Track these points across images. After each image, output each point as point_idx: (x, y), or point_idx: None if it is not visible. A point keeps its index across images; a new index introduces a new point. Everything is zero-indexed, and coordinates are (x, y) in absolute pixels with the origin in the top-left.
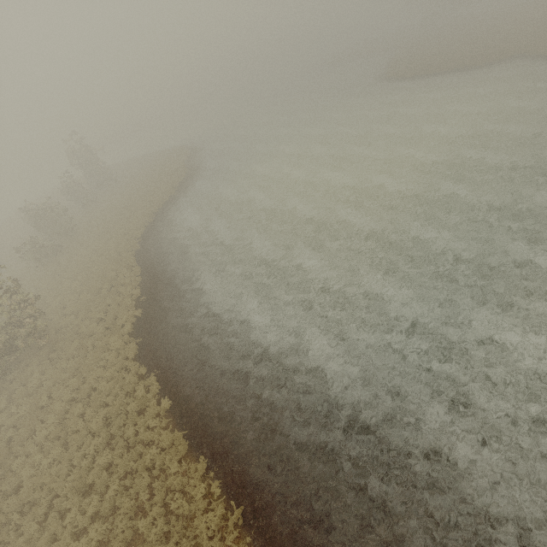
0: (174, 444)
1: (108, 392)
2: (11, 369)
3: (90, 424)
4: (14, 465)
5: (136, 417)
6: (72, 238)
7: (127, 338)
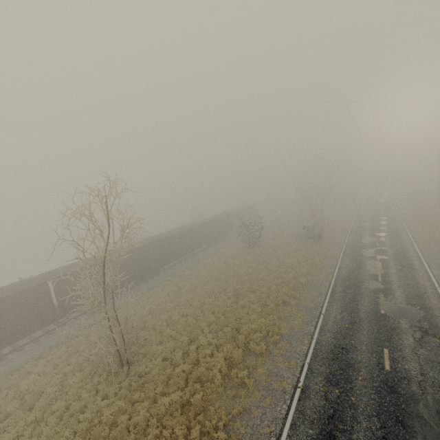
0: None
1: None
2: None
3: None
4: None
5: None
6: None
7: None
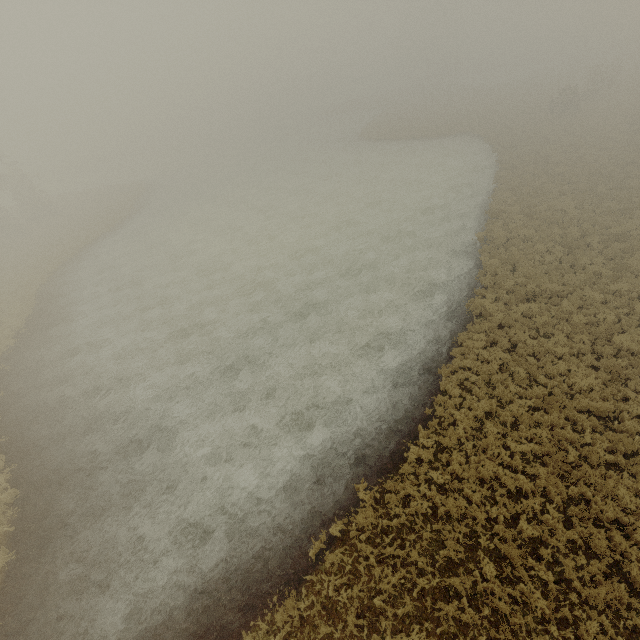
0: None
1: None
2: None
3: None
4: None
5: None
6: None
7: None
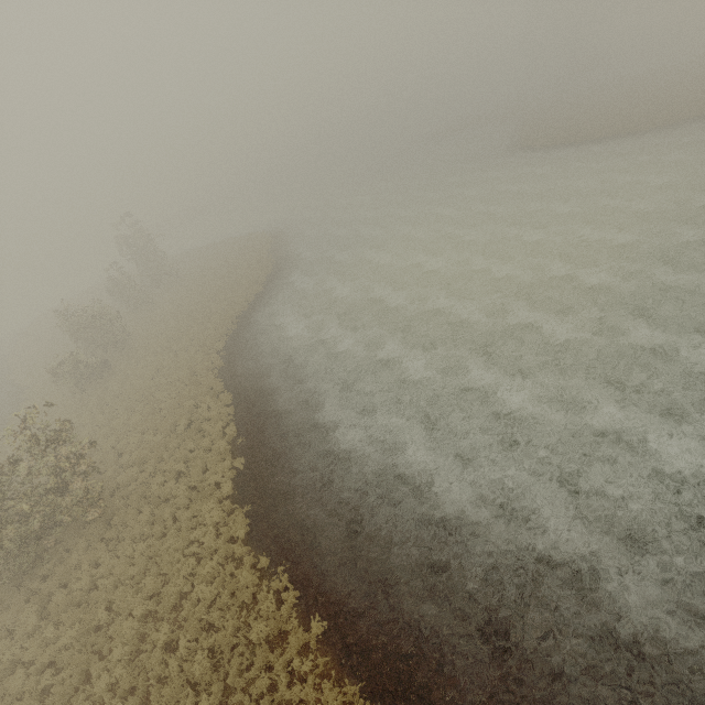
0: None
1: (208, 602)
2: (44, 558)
3: (187, 665)
4: None
5: (269, 653)
6: (122, 352)
7: (228, 506)
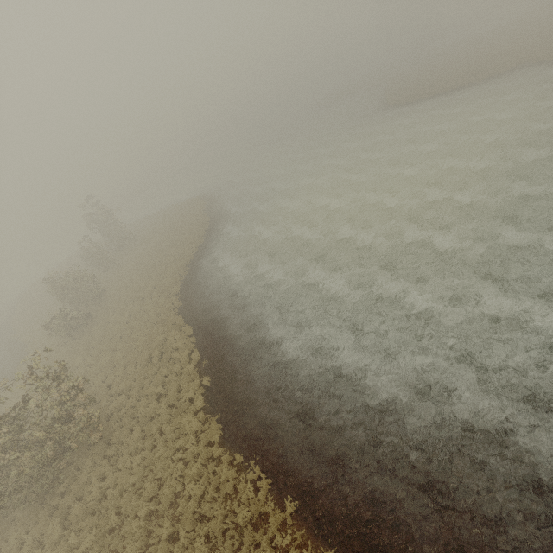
0: None
1: (198, 497)
2: (59, 478)
3: (189, 552)
4: None
5: (254, 533)
6: (100, 305)
7: (202, 416)
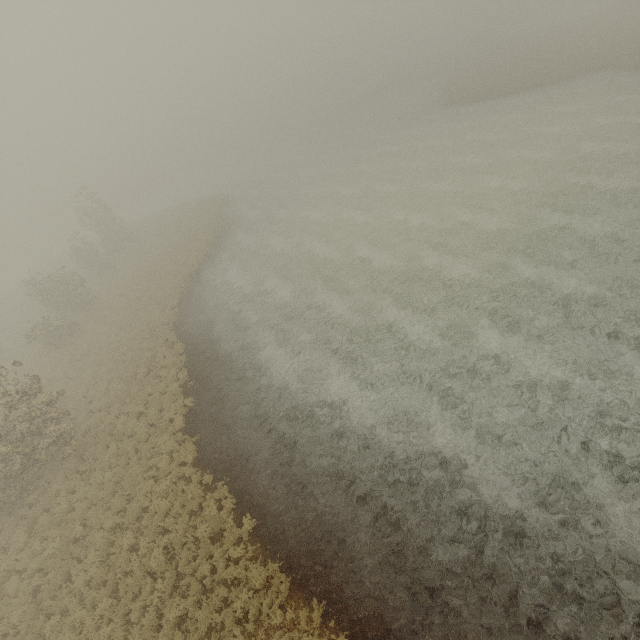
0: (273, 582)
1: (164, 513)
2: (29, 490)
3: (147, 560)
4: (46, 629)
5: (210, 546)
6: (89, 314)
7: (180, 437)
